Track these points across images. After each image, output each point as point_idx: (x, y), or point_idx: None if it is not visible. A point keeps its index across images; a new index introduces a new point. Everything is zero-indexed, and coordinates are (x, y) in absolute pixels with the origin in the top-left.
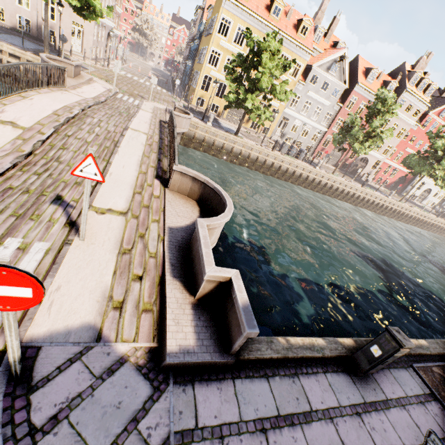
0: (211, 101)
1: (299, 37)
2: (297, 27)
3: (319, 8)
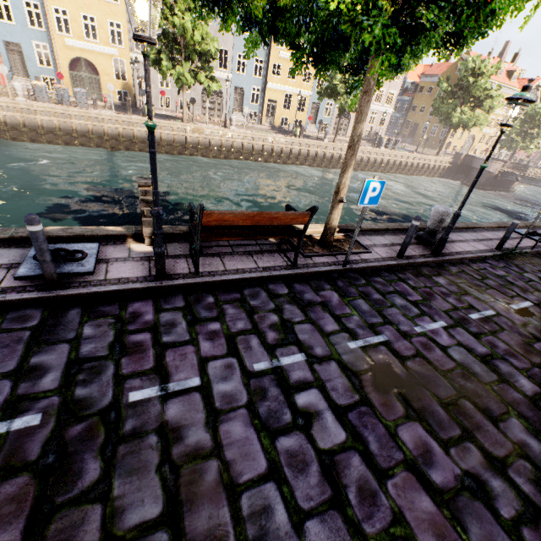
0: (462, 145)
1: (510, 82)
2: (507, 76)
3: (502, 50)
